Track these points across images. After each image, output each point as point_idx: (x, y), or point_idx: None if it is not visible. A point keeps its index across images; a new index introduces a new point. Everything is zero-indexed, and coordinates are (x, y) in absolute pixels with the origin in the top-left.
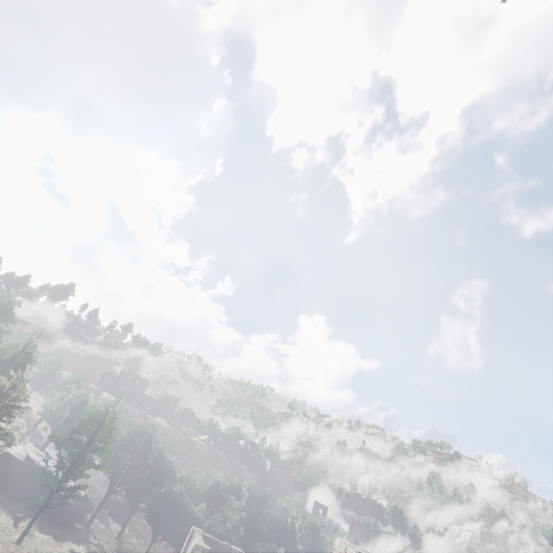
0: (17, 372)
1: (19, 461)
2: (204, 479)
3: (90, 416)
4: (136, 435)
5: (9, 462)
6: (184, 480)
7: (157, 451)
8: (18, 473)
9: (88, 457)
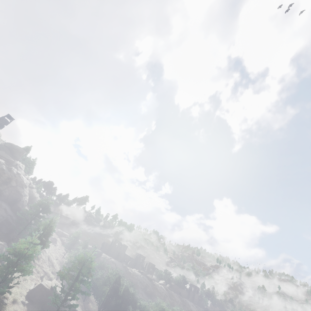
0: (45, 237)
1: (47, 289)
2: (154, 307)
3: (77, 259)
4: (111, 276)
5: (42, 290)
6: (142, 307)
7: (123, 286)
8: (47, 297)
9: (76, 286)
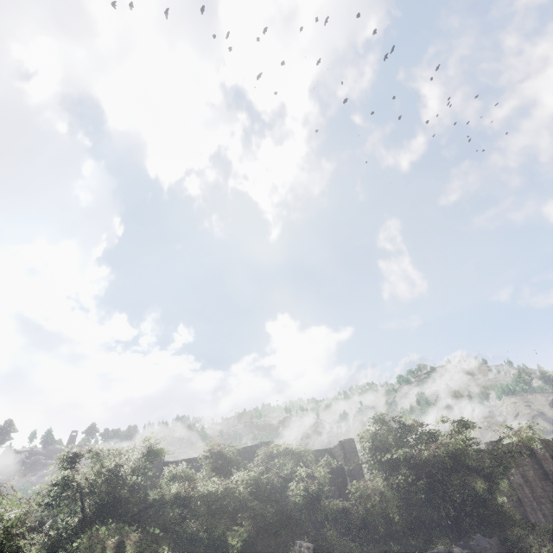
0: None
1: None
2: None
3: None
4: None
5: None
6: None
7: None
8: None
9: None
